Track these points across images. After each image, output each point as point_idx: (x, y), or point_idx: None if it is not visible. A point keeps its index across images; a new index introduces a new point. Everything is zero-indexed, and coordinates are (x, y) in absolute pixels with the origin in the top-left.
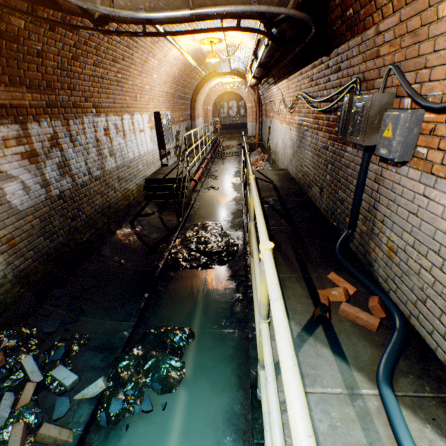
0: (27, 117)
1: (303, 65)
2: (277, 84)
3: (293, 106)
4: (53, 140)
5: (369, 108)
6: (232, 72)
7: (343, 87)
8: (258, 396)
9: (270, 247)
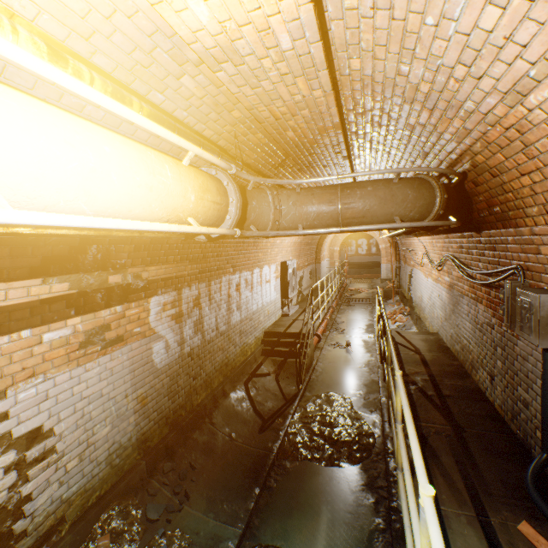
0: (183, 284)
1: (449, 231)
2: (417, 236)
3: (440, 264)
4: (196, 300)
5: (538, 308)
6: None
7: (501, 269)
8: None
9: (431, 494)
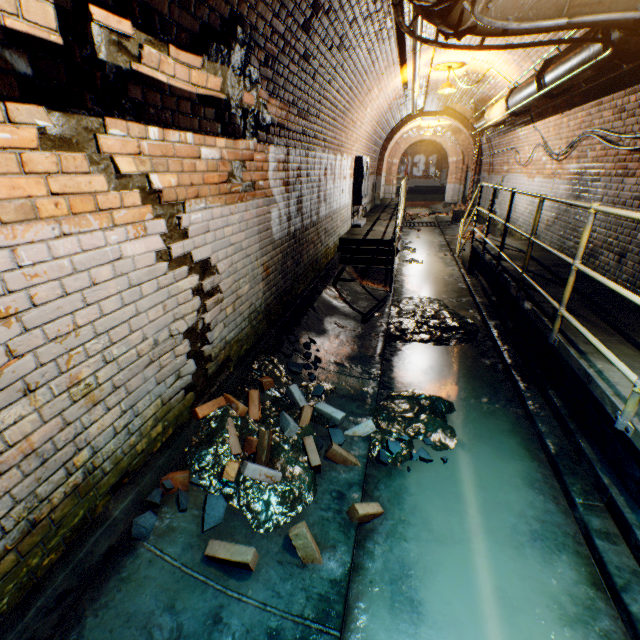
0: (291, 142)
1: (607, 92)
2: (532, 124)
3: (567, 151)
4: (298, 171)
5: None
6: (444, 111)
7: None
8: (619, 425)
9: None
